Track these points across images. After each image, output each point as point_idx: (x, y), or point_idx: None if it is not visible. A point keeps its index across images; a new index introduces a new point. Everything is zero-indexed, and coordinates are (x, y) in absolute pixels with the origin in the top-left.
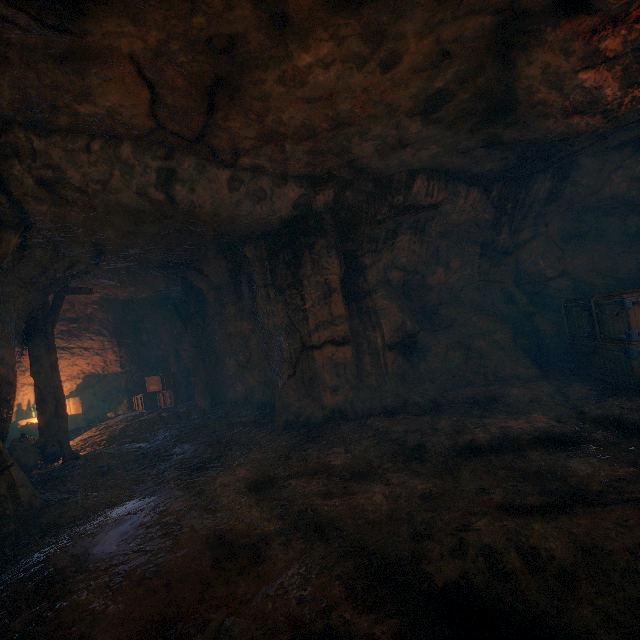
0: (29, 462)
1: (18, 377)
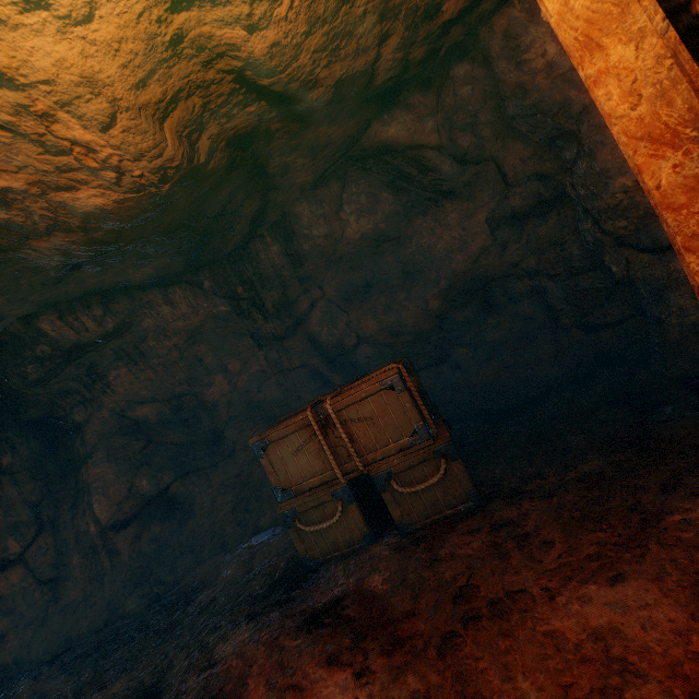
0: None
1: None
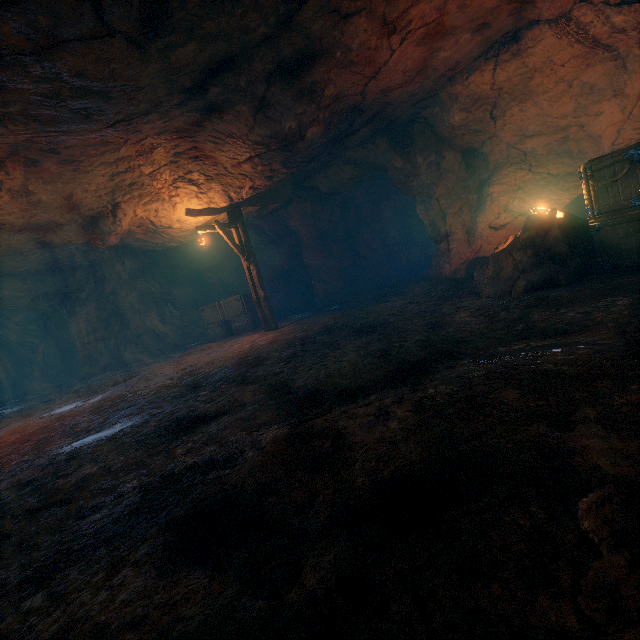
0: None
1: None
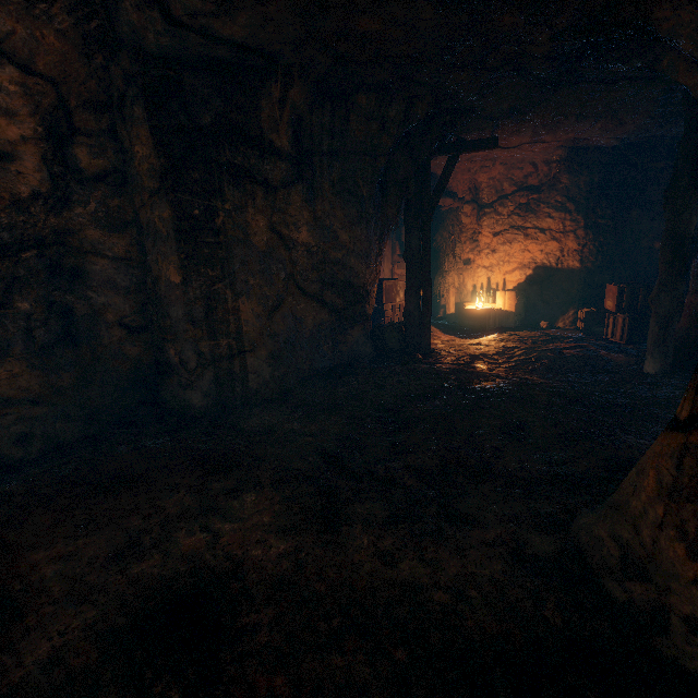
0: (392, 348)
1: (475, 257)
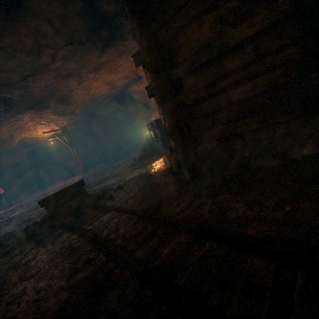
0: None
1: None
